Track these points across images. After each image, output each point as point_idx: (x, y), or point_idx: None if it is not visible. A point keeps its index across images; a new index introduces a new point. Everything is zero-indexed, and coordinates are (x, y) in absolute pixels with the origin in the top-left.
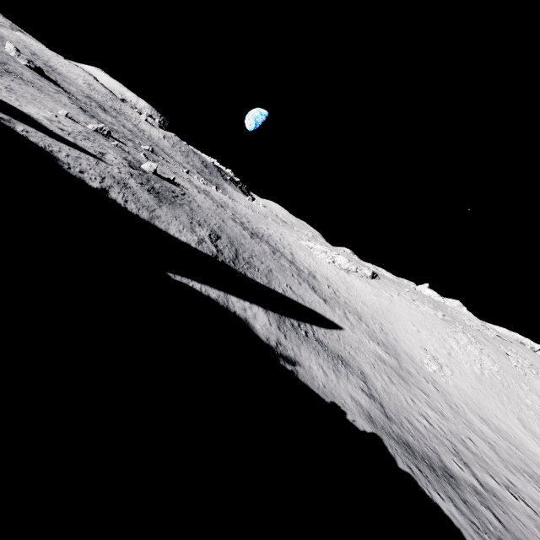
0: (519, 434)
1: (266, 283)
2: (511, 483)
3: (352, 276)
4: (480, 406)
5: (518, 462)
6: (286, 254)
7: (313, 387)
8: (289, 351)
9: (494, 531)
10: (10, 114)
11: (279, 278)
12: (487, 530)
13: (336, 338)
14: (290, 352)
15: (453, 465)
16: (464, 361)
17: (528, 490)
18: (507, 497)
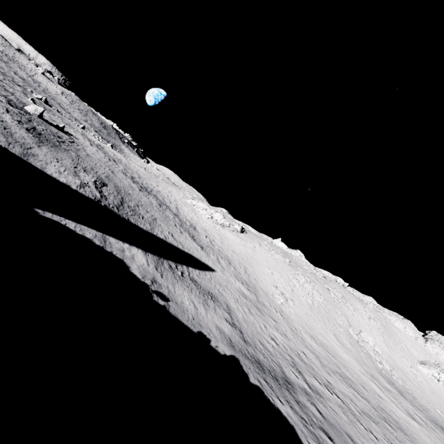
0: (334, 345)
1: (149, 229)
2: (329, 382)
3: (226, 230)
4: (311, 327)
5: (333, 366)
6: (172, 208)
7: (183, 320)
8: (164, 288)
9: (317, 422)
10: None
11: (163, 226)
12: (312, 422)
13: (208, 278)
14: (165, 289)
15: (291, 374)
16: (302, 295)
17: (339, 386)
18: (326, 393)
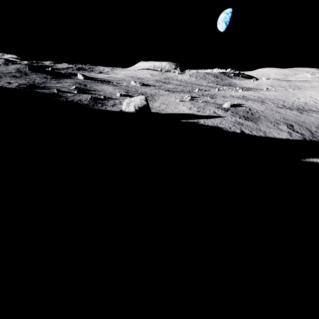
0: None
1: None
2: None
3: None
4: None
5: None
6: None
7: None
8: None
9: None
10: (193, 118)
11: None
12: None
13: None
14: None
15: None
16: None
17: None
18: None
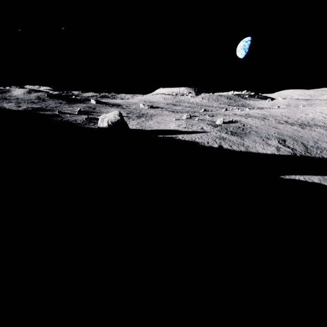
0: None
1: None
2: None
3: None
4: None
5: None
6: None
7: None
8: None
9: None
10: (173, 133)
11: None
12: None
13: None
14: None
15: None
16: None
17: None
18: None
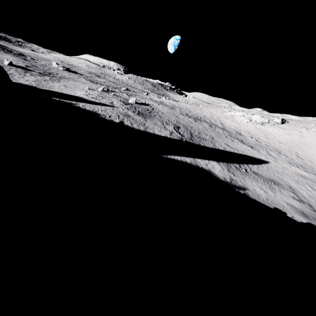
0: None
1: (212, 146)
2: None
3: (266, 126)
4: None
5: None
6: (218, 125)
7: (260, 201)
8: (239, 182)
9: None
10: (75, 100)
11: (219, 141)
12: None
13: (266, 169)
14: (239, 183)
15: None
16: None
17: None
18: None
